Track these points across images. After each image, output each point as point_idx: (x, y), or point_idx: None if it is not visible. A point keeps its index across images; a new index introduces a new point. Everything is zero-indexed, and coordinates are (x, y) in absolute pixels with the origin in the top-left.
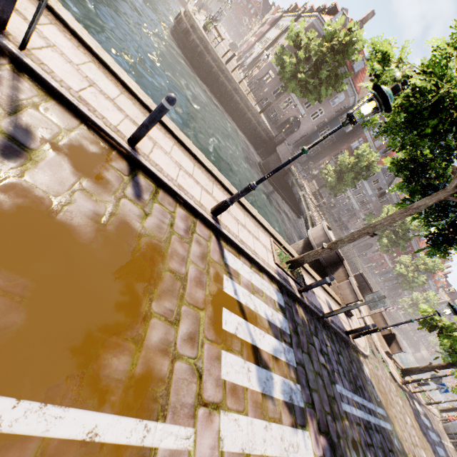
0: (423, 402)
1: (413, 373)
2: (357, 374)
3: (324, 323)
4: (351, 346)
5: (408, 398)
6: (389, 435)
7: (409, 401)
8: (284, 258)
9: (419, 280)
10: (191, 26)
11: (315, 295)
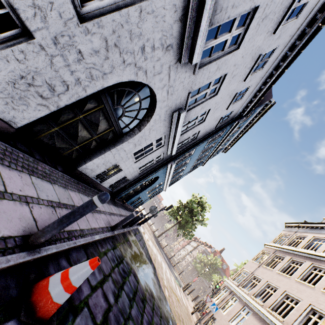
0: None
1: None
2: None
3: None
4: None
5: None
6: None
7: None
8: None
9: None
10: (167, 251)
11: None
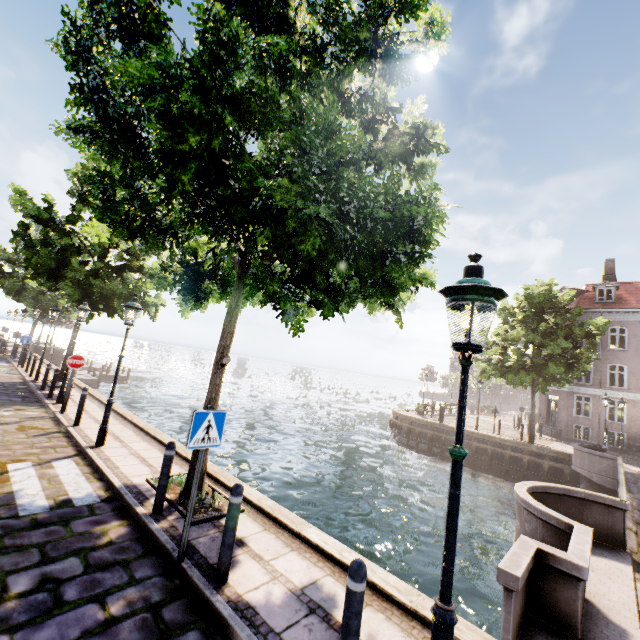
0: None
1: None
2: None
3: (195, 593)
4: None
5: None
6: None
7: None
8: (181, 480)
9: None
10: (396, 418)
11: (241, 548)
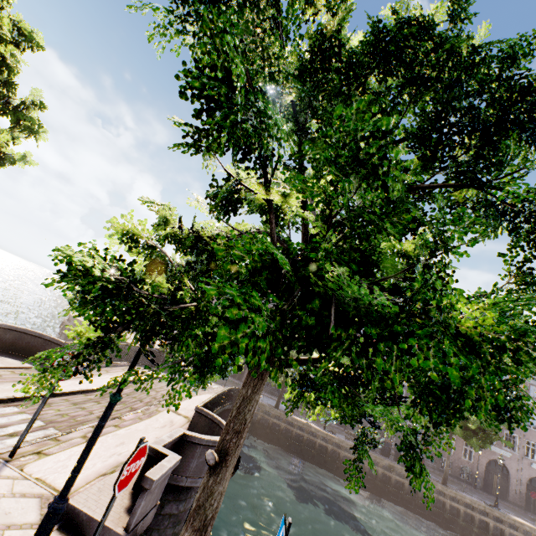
0: None
1: None
2: None
3: None
4: None
5: None
6: None
7: None
8: None
9: None
10: (68, 319)
11: None
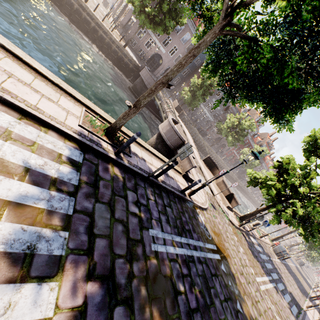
0: (257, 237)
1: (247, 218)
2: (188, 221)
3: (153, 183)
4: (187, 202)
5: (244, 235)
6: (216, 263)
7: (245, 237)
8: (98, 124)
9: (255, 162)
10: None
11: (146, 162)
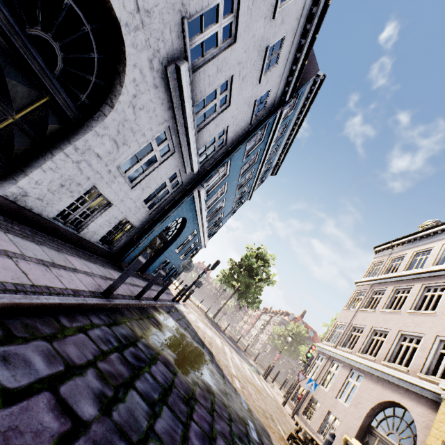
0: None
1: None
2: None
3: None
4: None
5: None
6: None
7: None
8: None
9: None
10: (232, 336)
11: None
